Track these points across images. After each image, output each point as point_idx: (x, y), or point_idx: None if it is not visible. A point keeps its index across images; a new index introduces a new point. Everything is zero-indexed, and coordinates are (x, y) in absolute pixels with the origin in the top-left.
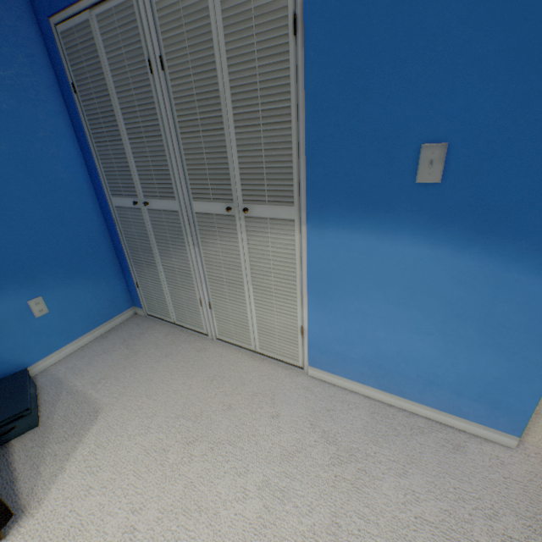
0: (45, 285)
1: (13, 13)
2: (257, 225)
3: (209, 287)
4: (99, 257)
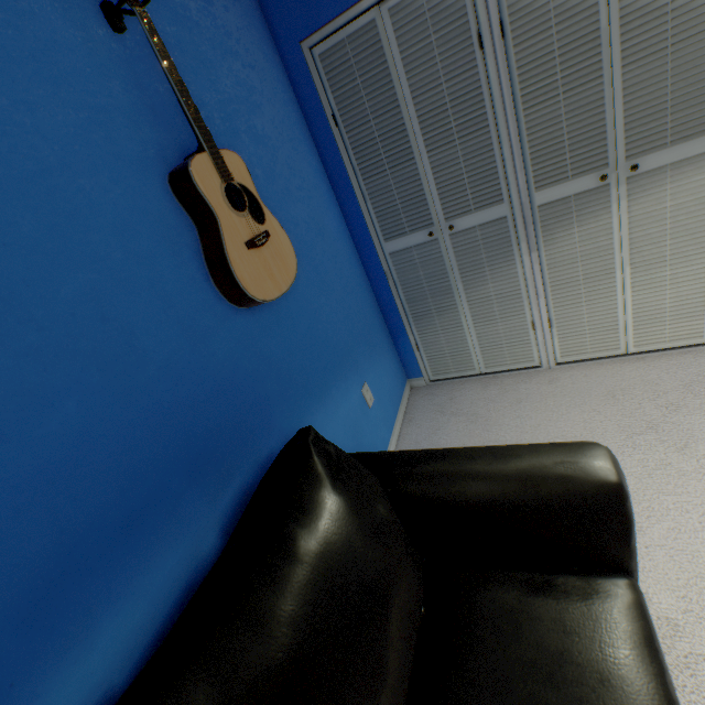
0: (362, 369)
1: (266, 50)
2: (647, 182)
3: (550, 299)
4: (377, 325)
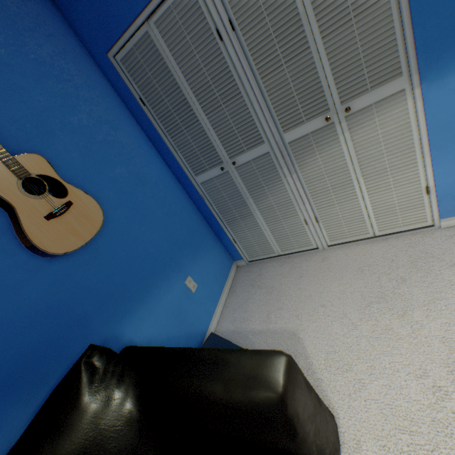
0: (186, 266)
1: (83, 64)
2: (361, 118)
3: (313, 204)
4: (201, 231)
